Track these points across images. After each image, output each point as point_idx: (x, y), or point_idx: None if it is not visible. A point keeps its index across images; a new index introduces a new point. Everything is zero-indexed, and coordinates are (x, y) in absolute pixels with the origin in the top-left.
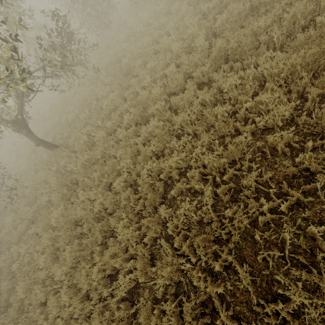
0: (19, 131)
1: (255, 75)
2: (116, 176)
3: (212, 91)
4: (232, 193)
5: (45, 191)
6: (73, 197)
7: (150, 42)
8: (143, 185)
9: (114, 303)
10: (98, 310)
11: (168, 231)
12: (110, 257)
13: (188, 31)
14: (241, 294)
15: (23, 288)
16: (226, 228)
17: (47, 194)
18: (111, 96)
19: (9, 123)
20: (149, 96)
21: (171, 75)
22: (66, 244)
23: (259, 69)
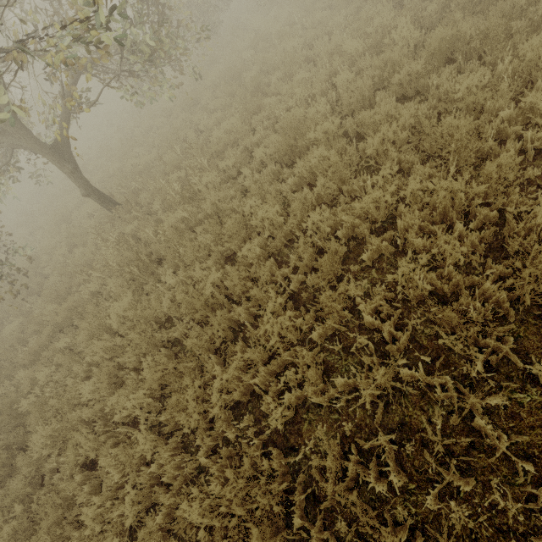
0: (59, 164)
1: (511, 74)
2: (240, 243)
3: (429, 102)
4: (485, 252)
5: (94, 273)
6: (150, 284)
7: (298, 46)
8: (305, 247)
9: (252, 449)
10: (219, 461)
11: (364, 316)
12: (240, 371)
13: (376, 21)
14: (530, 413)
15: (44, 438)
16: (493, 297)
17: (96, 281)
18: (228, 124)
19: (45, 147)
20: (303, 120)
21: (344, 87)
22: (137, 359)
23: (526, 58)
